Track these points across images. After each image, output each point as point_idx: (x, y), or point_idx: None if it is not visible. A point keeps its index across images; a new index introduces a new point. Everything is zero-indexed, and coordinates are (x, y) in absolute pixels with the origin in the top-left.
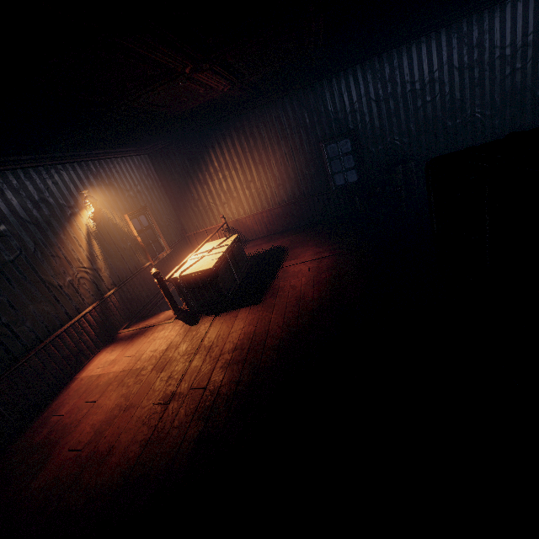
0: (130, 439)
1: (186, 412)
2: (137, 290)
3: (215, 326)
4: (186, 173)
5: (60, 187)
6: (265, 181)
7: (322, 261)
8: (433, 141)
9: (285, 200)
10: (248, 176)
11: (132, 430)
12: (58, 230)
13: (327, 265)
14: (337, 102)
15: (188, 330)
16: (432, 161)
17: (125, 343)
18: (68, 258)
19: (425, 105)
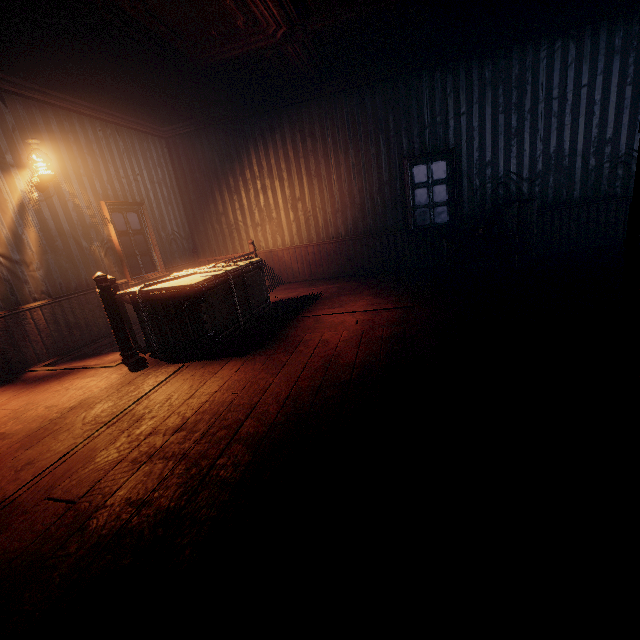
0: None
1: None
2: (90, 314)
3: (171, 382)
4: (213, 174)
5: None
6: (319, 202)
7: (379, 313)
8: (565, 183)
9: (343, 234)
10: (297, 191)
11: None
12: None
13: (387, 319)
14: (437, 105)
15: (126, 382)
16: None
17: (22, 387)
18: None
19: (562, 129)
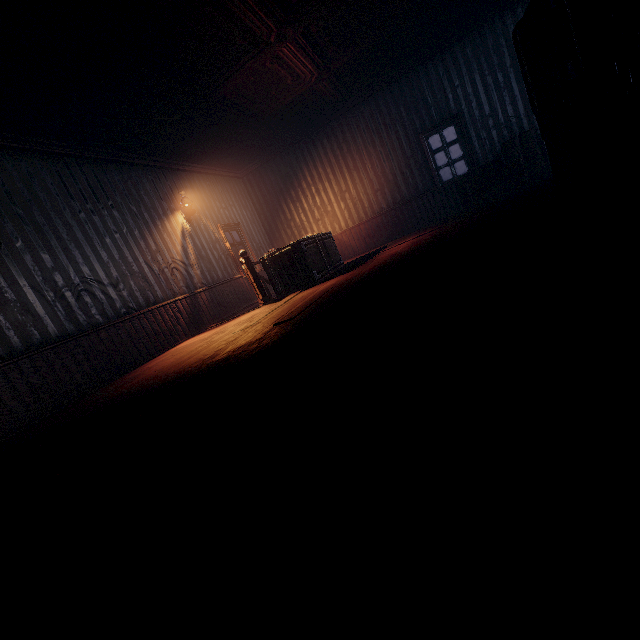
0: (208, 349)
1: (264, 324)
2: (227, 297)
3: (301, 293)
4: (279, 193)
5: (161, 187)
6: (361, 189)
7: (423, 235)
8: None
9: (385, 207)
10: (343, 186)
11: (211, 346)
12: (157, 221)
13: (428, 234)
14: (435, 87)
15: (274, 304)
16: (518, 23)
17: (212, 329)
18: (164, 248)
19: None
